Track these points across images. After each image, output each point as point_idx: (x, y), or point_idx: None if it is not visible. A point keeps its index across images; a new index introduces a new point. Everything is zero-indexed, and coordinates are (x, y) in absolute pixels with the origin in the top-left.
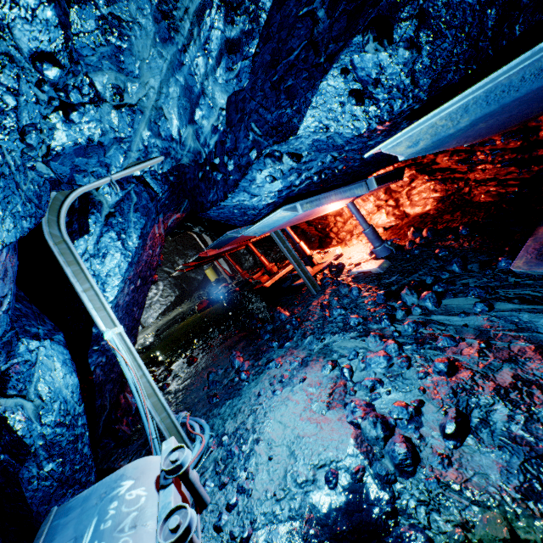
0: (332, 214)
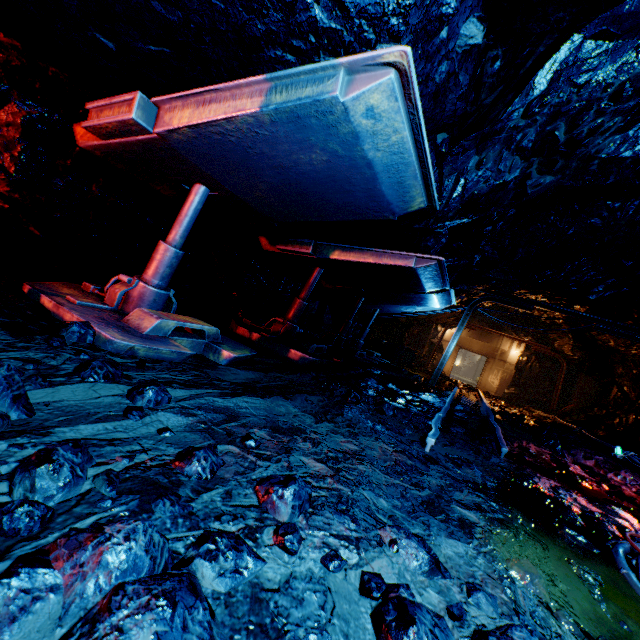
0: None
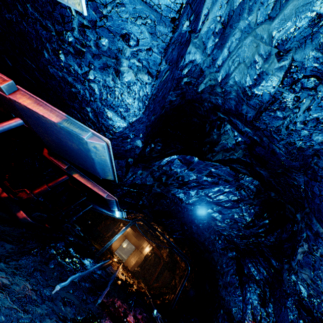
0: None
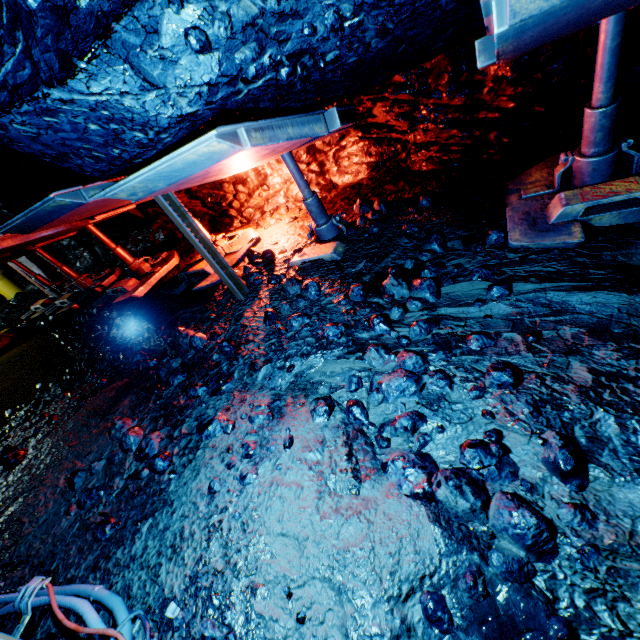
0: (229, 180)
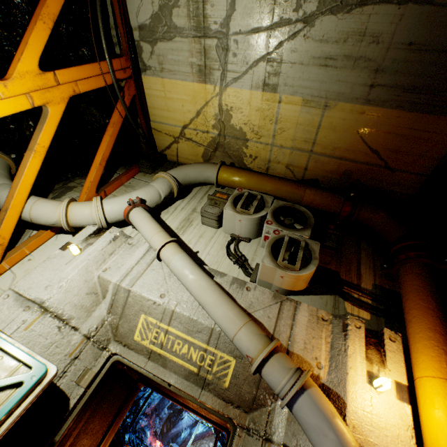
0: None
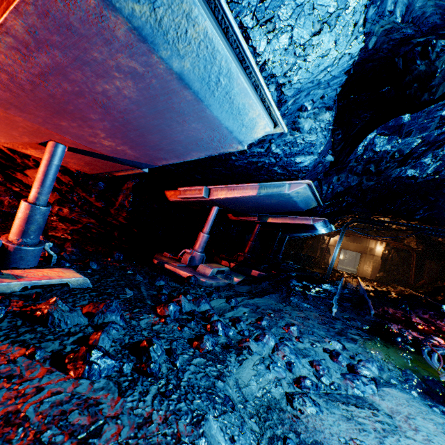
0: None
